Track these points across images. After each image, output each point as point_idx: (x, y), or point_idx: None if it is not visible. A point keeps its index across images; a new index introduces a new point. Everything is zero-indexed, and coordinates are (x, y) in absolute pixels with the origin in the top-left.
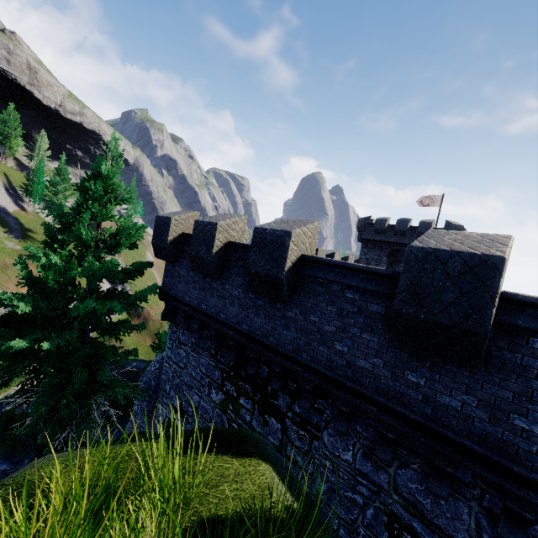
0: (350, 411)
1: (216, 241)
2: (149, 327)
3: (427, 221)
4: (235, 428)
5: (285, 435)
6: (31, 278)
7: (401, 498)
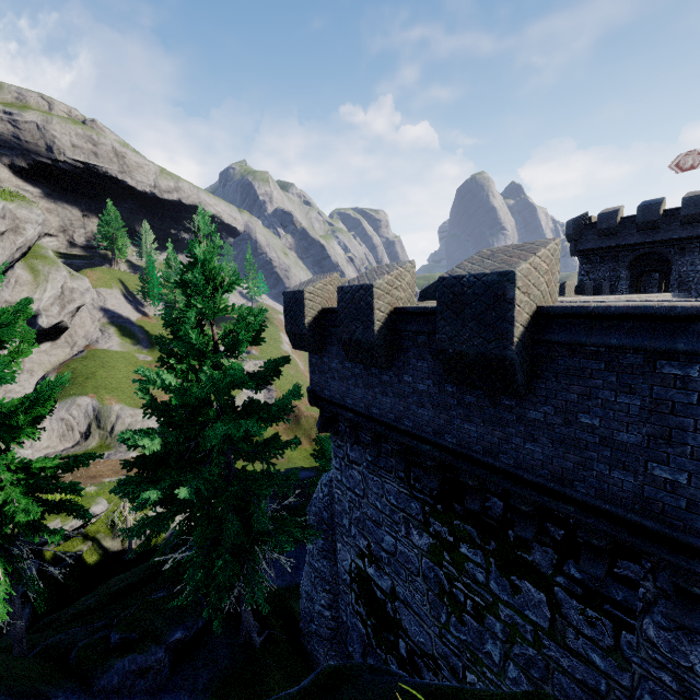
0: None
1: (376, 313)
2: (302, 426)
3: (697, 194)
4: (518, 694)
5: (558, 614)
6: (156, 407)
7: None
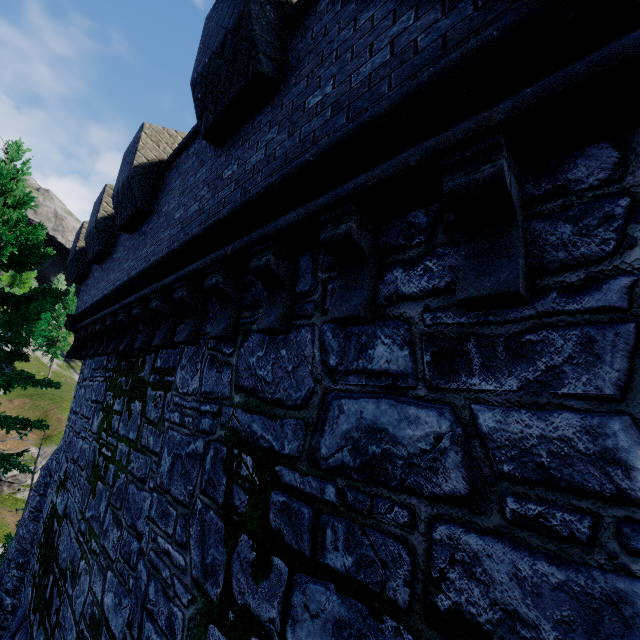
0: (193, 301)
1: (104, 205)
2: None
3: None
4: None
5: (143, 415)
6: None
7: (242, 394)
